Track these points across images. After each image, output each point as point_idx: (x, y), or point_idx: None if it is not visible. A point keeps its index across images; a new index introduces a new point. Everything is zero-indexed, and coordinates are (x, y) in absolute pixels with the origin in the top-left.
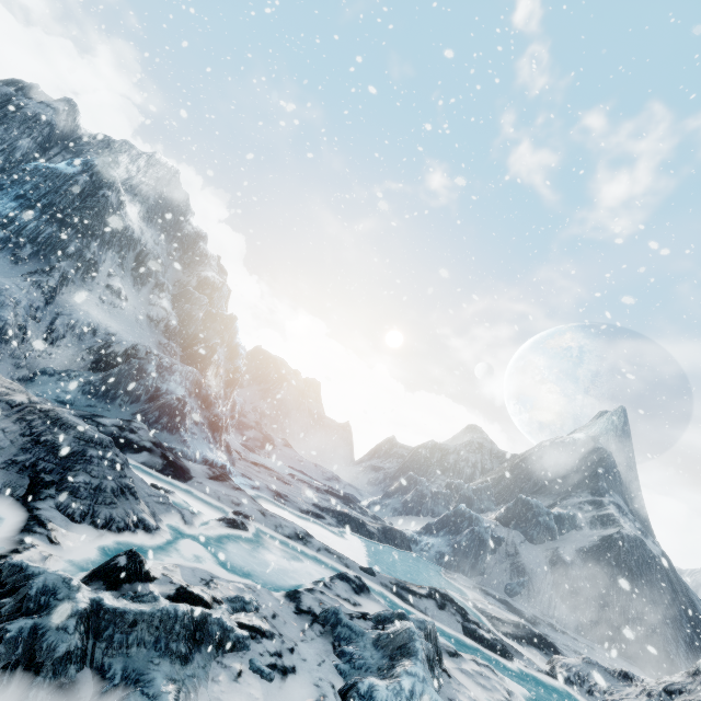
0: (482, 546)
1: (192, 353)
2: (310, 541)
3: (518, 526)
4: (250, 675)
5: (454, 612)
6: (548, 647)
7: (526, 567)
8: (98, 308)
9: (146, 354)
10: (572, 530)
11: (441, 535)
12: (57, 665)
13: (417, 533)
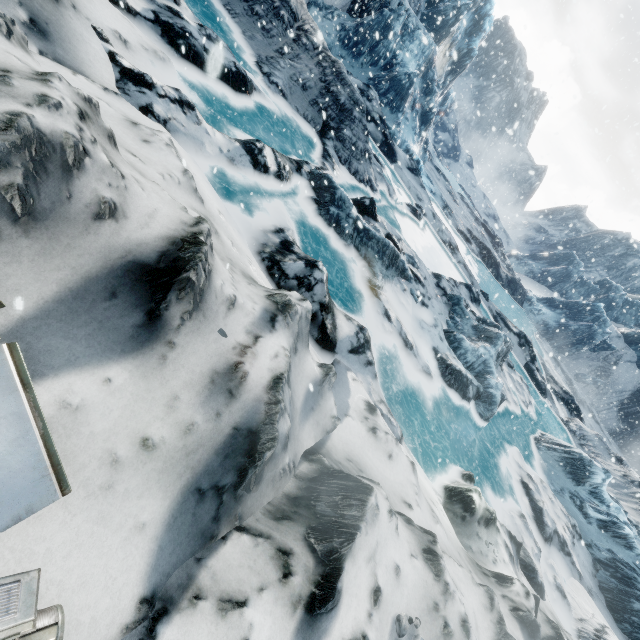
0: (587, 340)
1: (435, 12)
2: (456, 253)
3: None
4: (409, 294)
5: (526, 353)
6: (576, 414)
7: (611, 376)
8: None
9: (397, 5)
10: None
11: (557, 312)
12: (345, 236)
13: (536, 299)
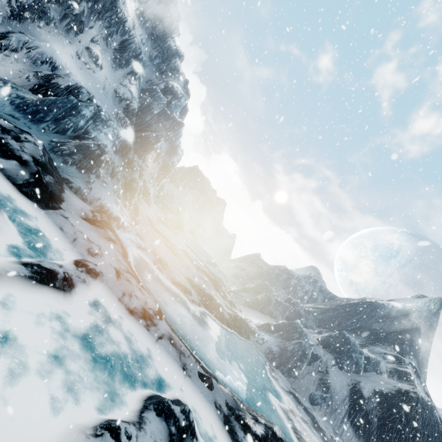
0: (303, 357)
1: (141, 135)
2: (156, 323)
3: (333, 352)
4: None
5: None
6: None
7: (331, 387)
8: (71, 59)
9: (87, 99)
10: (373, 372)
11: (275, 336)
12: None
13: (257, 327)
